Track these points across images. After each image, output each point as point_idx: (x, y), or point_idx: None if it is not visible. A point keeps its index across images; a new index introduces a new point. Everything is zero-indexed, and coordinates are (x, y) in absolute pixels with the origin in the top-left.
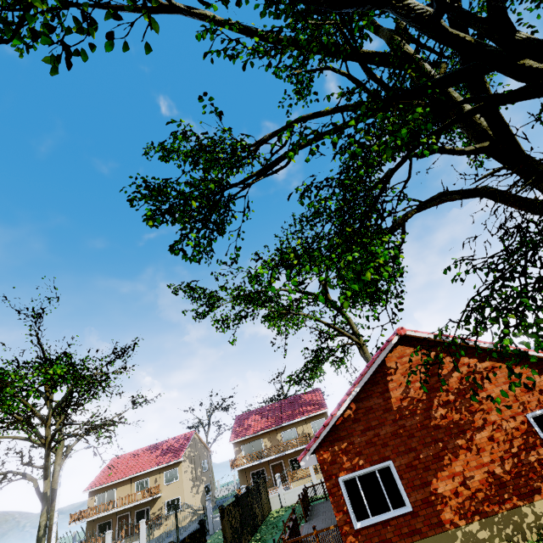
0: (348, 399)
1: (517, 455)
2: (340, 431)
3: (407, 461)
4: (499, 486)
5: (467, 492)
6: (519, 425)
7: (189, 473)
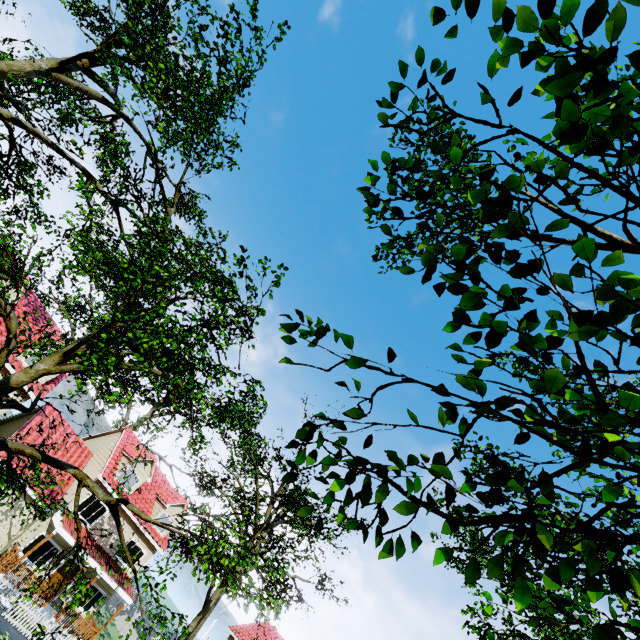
0: None
1: None
2: None
3: None
4: None
5: None
6: None
7: None
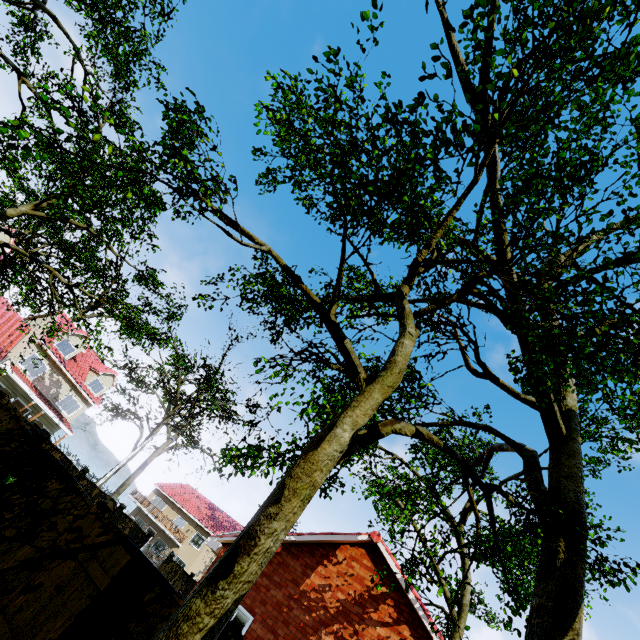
0: None
1: None
2: None
3: (262, 635)
4: None
5: None
6: None
7: (210, 556)
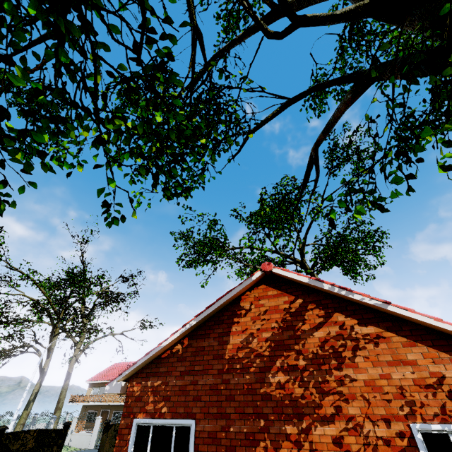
0: (179, 330)
1: None
2: (161, 366)
3: (213, 428)
4: None
5: None
6: (393, 437)
7: None
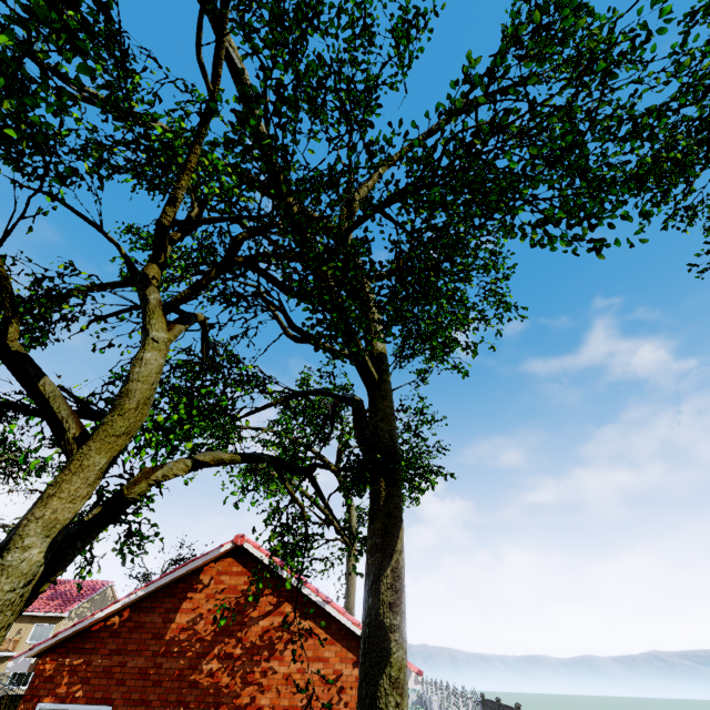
0: (122, 601)
1: None
2: (89, 640)
3: None
4: None
5: None
6: None
7: None
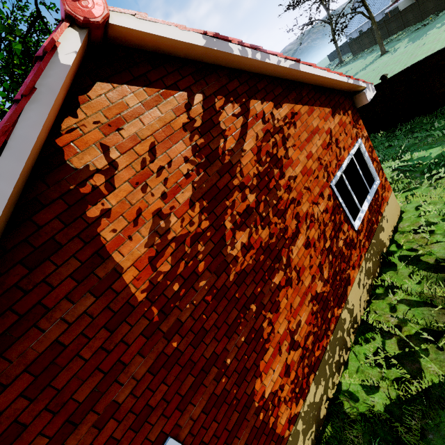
0: None
1: (331, 248)
2: None
3: (206, 399)
4: (323, 309)
5: (298, 353)
6: (328, 203)
7: None
